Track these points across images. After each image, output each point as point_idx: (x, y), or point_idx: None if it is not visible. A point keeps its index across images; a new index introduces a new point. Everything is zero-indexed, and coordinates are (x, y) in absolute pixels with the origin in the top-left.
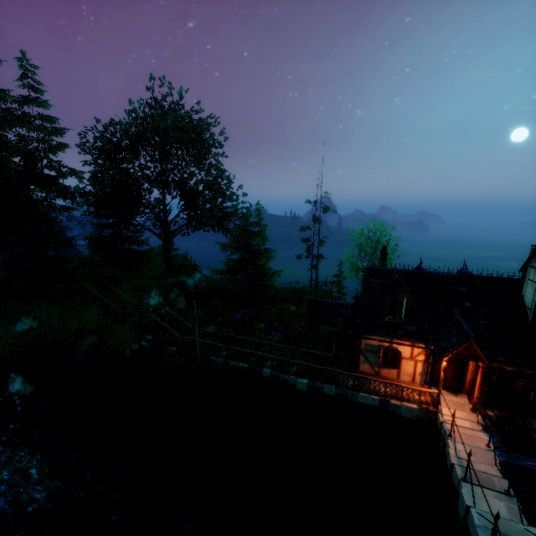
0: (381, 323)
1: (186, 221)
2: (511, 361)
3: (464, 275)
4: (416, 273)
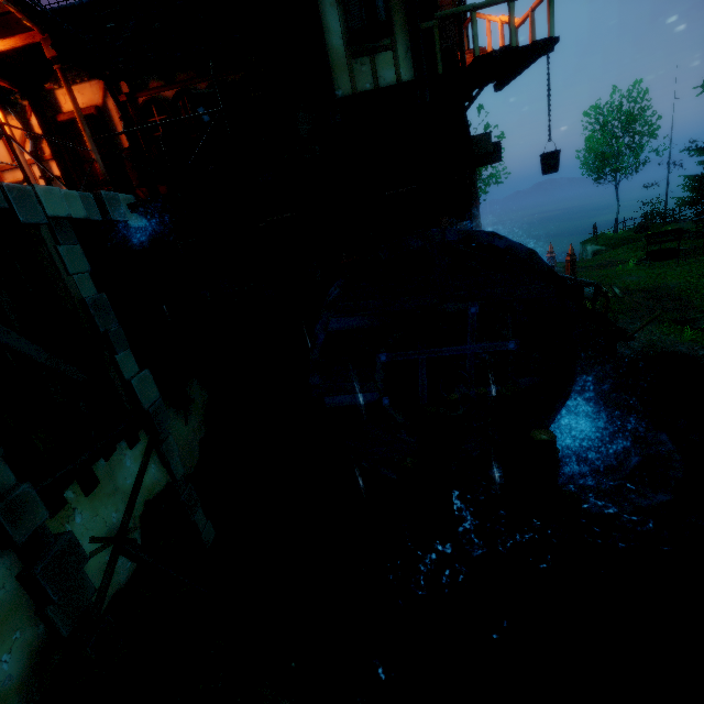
0: None
1: None
2: (173, 80)
3: None
4: None
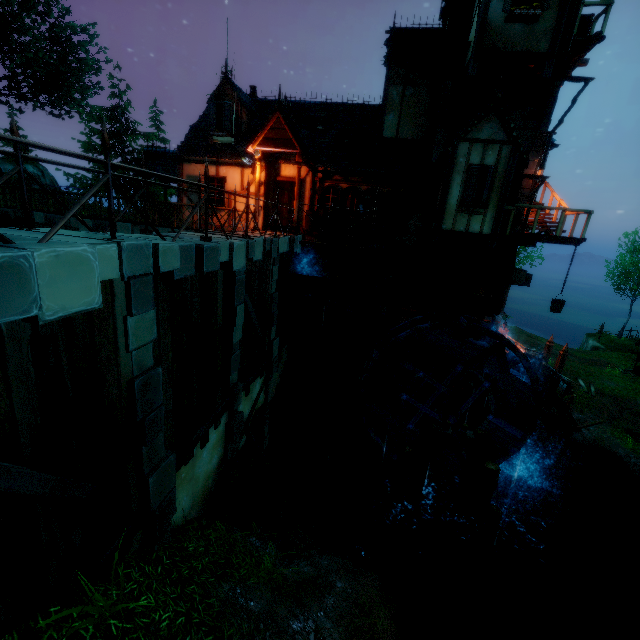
0: (207, 145)
1: (9, 82)
2: (348, 178)
3: (328, 103)
4: (275, 102)
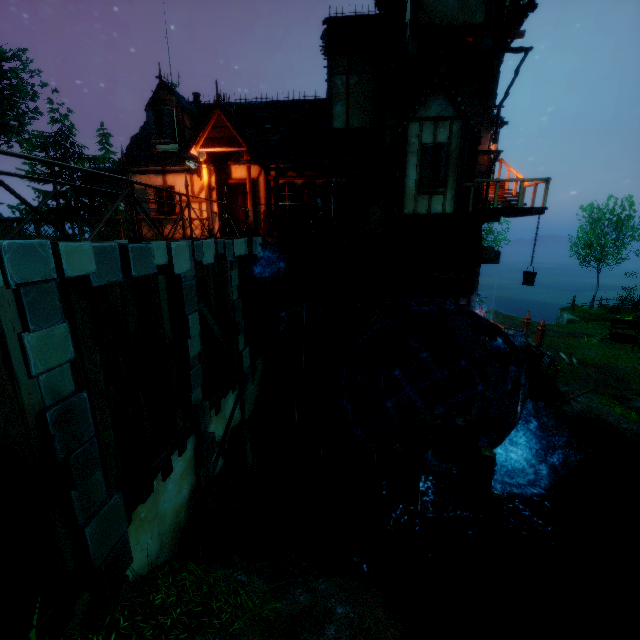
0: (151, 155)
1: None
2: (303, 173)
3: (274, 102)
4: None
